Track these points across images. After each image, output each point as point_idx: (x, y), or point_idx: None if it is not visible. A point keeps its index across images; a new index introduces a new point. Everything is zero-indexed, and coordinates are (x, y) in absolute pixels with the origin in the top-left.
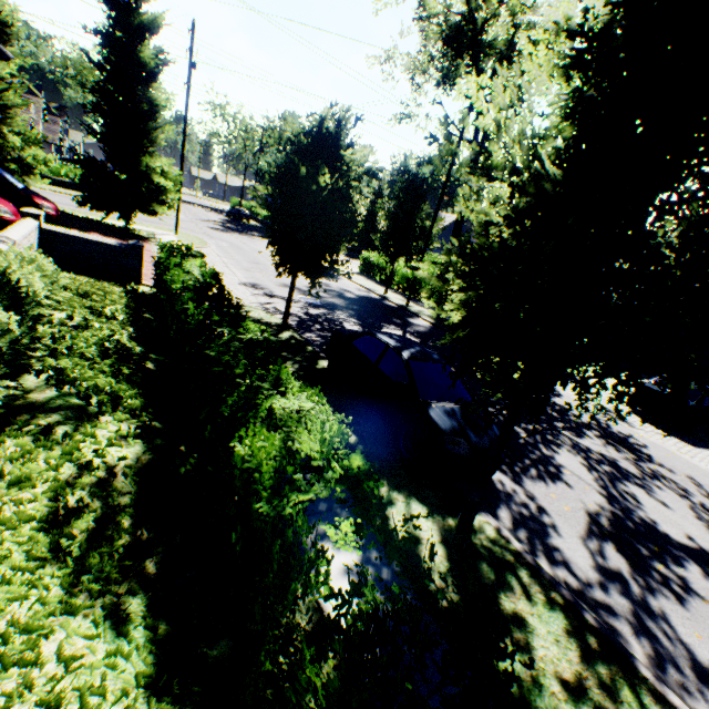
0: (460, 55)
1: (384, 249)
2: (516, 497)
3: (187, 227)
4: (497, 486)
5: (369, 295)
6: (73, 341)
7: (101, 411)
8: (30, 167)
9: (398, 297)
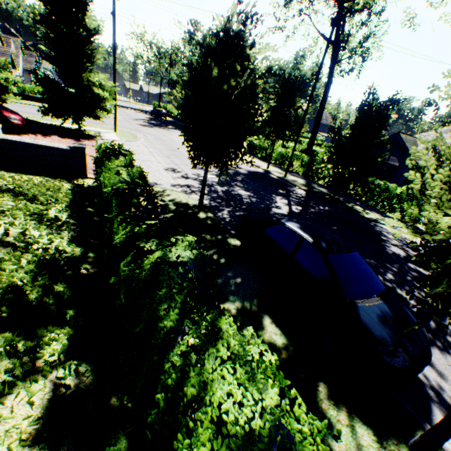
0: None
1: (266, 135)
2: (441, 390)
3: (123, 125)
4: (419, 376)
5: (256, 170)
6: (0, 267)
7: (6, 390)
8: (3, 88)
9: (276, 170)
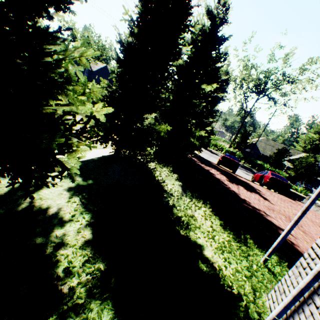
0: (258, 92)
1: (234, 146)
2: None
3: None
4: None
5: None
6: None
7: None
8: None
9: None
